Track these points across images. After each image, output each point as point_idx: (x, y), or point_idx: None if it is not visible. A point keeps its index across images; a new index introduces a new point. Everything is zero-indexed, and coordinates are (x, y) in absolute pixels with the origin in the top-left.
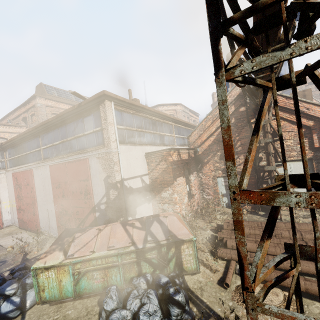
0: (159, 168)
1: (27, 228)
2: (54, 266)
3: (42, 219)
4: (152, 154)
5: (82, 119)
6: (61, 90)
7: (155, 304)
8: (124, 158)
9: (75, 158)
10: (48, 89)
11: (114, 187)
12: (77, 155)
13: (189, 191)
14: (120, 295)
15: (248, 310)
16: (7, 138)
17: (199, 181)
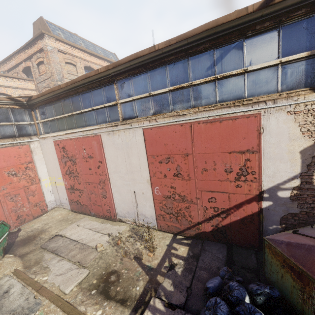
0: None
1: (88, 213)
2: None
3: (120, 204)
4: None
5: (245, 40)
6: (66, 31)
7: None
8: None
9: (219, 114)
10: (52, 28)
11: None
12: (224, 110)
13: None
14: None
15: None
16: (11, 95)
17: None
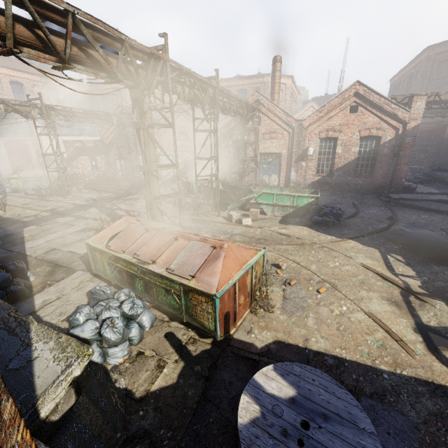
0: (70, 150)
1: None
2: (15, 178)
3: (4, 174)
4: (66, 142)
5: (20, 117)
6: None
7: (47, 186)
8: (46, 142)
9: (19, 139)
10: None
11: (41, 156)
12: (20, 137)
13: (96, 165)
14: (38, 186)
15: (47, 172)
16: None
17: (108, 161)
